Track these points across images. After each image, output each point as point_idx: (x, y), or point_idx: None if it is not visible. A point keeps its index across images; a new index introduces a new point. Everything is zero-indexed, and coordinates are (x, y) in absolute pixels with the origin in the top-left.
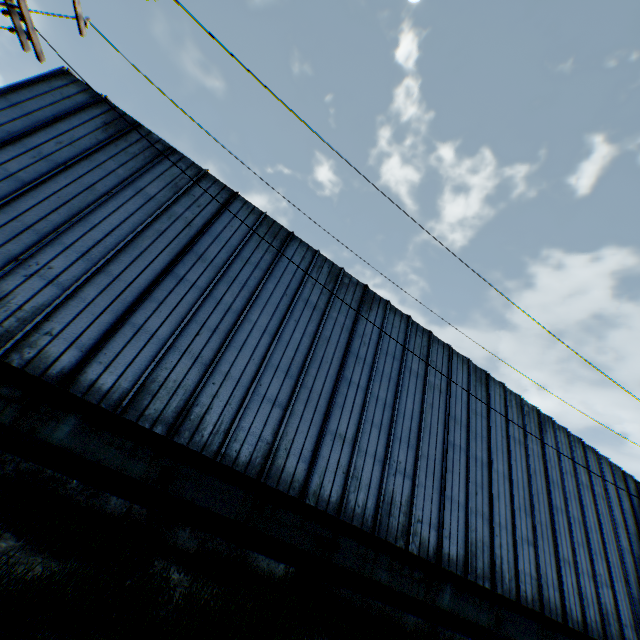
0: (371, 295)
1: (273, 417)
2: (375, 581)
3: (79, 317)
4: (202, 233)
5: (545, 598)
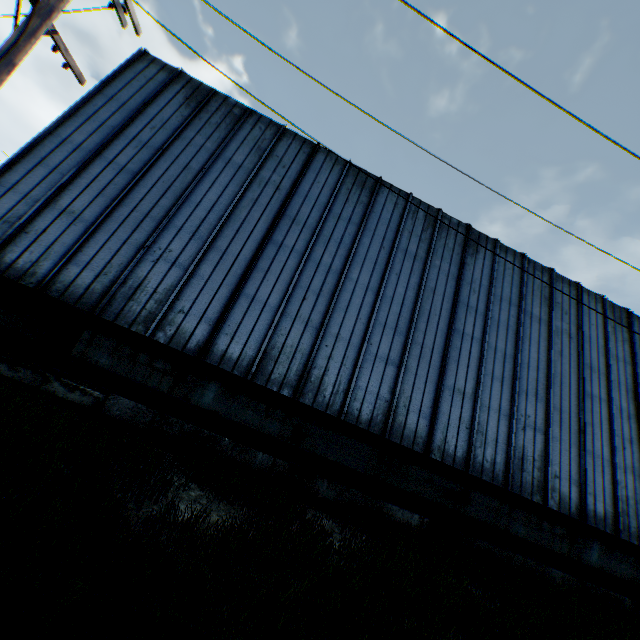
0: (475, 235)
1: (388, 375)
2: (512, 535)
3: (201, 294)
4: (291, 195)
5: None
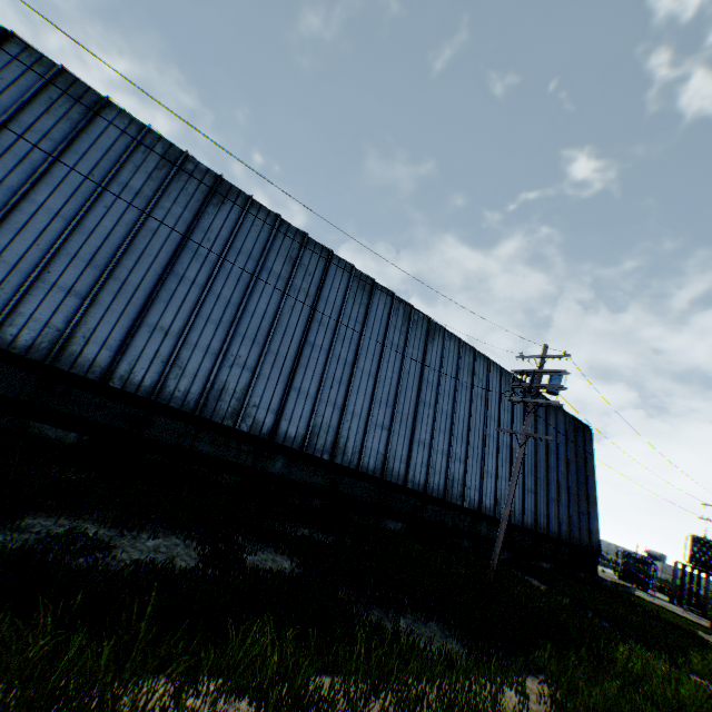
0: (226, 187)
1: (68, 306)
2: (195, 452)
3: None
4: None
5: (389, 469)
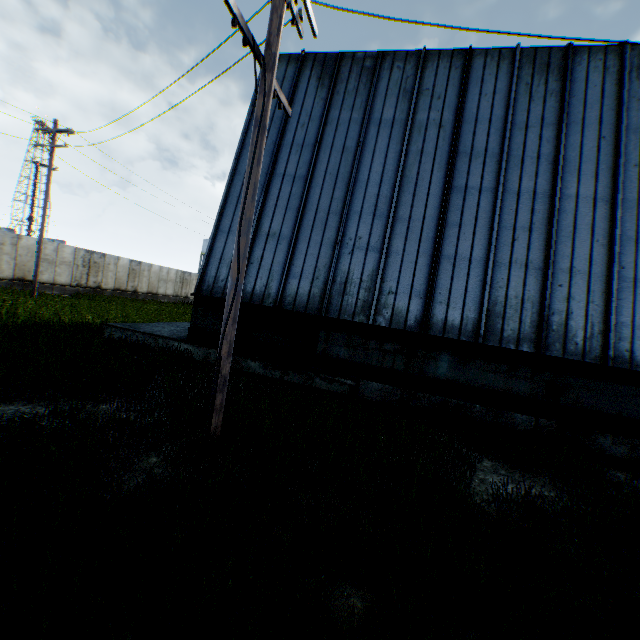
0: None
1: None
2: None
3: (402, 270)
4: (458, 127)
5: None
